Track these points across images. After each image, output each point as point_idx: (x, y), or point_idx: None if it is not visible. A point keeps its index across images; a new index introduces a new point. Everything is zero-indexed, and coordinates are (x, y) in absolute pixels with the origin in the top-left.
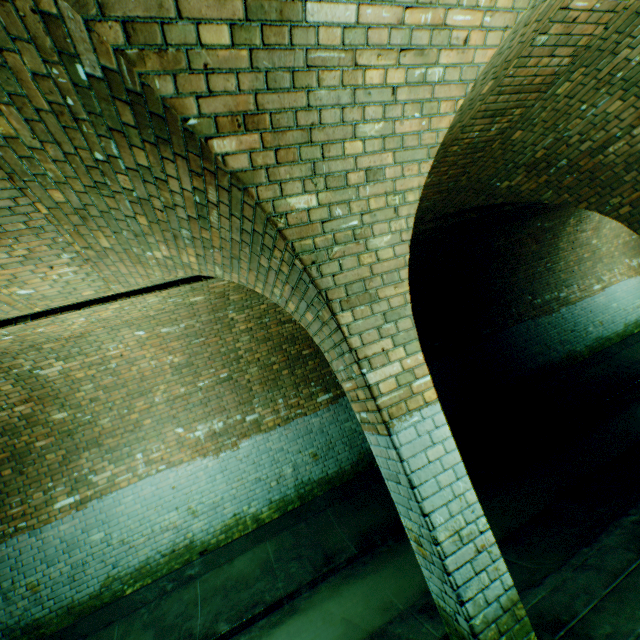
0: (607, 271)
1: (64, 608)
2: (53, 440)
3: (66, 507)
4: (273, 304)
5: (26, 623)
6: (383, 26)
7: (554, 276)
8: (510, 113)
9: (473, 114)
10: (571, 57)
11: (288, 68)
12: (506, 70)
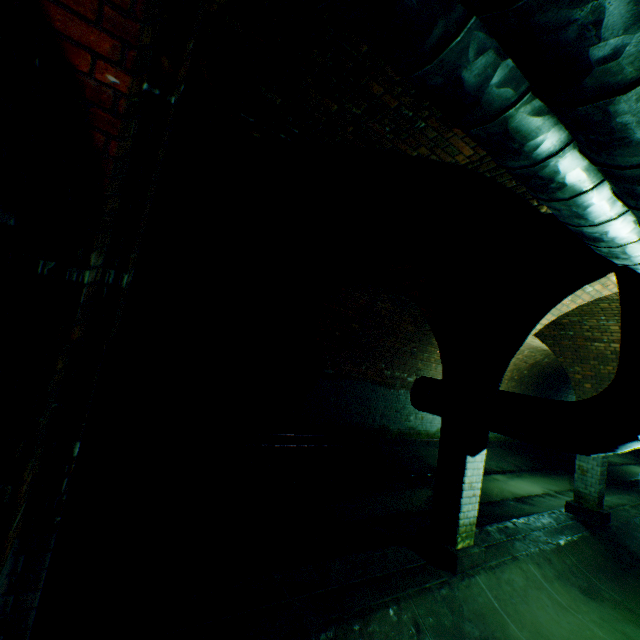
0: None
1: (426, 432)
2: None
3: None
4: (534, 355)
5: (417, 430)
6: None
7: None
8: None
9: None
10: None
11: None
12: None
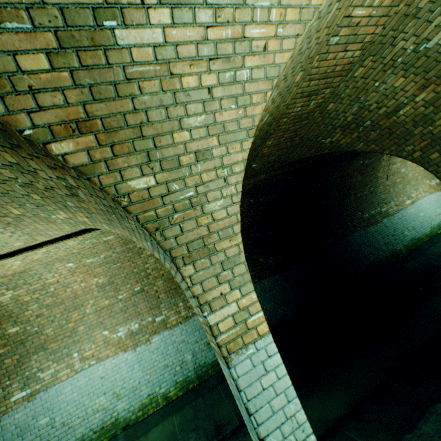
0: (414, 190)
1: None
2: (9, 348)
3: (20, 399)
4: None
5: None
6: (190, 42)
7: (376, 197)
8: (322, 92)
9: (293, 96)
10: (361, 50)
11: (110, 82)
12: (311, 63)
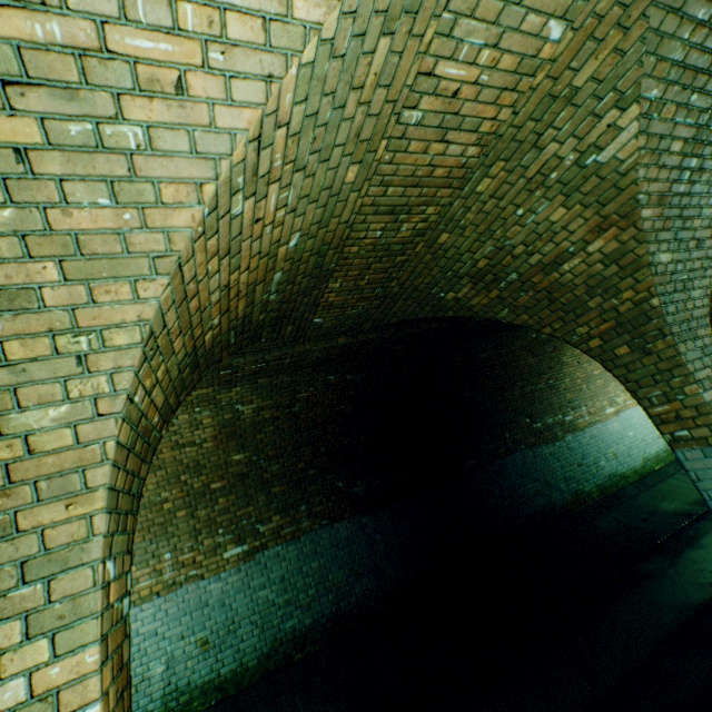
0: (621, 391)
1: None
2: None
3: None
4: None
5: None
6: None
7: (558, 395)
8: (420, 211)
9: (356, 207)
10: (479, 146)
11: None
12: (375, 153)
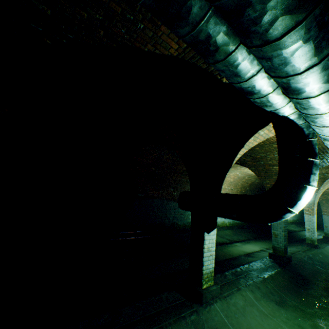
0: None
1: None
2: None
3: None
4: (250, 179)
5: None
6: None
7: None
8: None
9: None
10: None
11: None
12: None
